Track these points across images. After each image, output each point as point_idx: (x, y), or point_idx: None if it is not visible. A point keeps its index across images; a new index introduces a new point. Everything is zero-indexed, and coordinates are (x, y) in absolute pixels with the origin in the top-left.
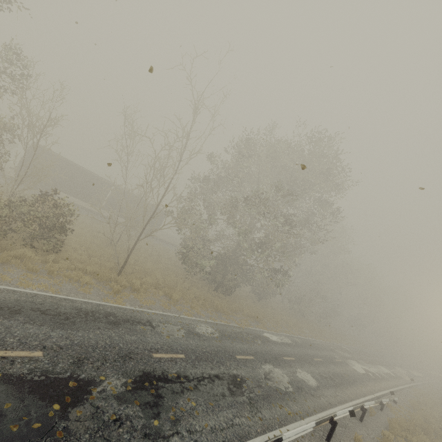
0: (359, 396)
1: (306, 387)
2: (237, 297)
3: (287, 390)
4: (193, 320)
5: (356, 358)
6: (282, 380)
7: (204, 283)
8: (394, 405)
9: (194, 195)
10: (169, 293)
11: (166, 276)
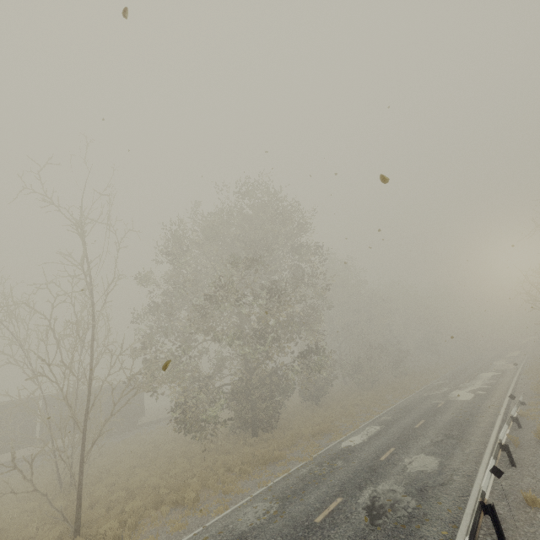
0: (488, 431)
1: (428, 478)
2: (289, 420)
3: (409, 510)
4: (229, 515)
5: (454, 385)
6: (394, 499)
7: (236, 437)
8: (526, 408)
9: (148, 336)
10: (179, 498)
11: (171, 472)
